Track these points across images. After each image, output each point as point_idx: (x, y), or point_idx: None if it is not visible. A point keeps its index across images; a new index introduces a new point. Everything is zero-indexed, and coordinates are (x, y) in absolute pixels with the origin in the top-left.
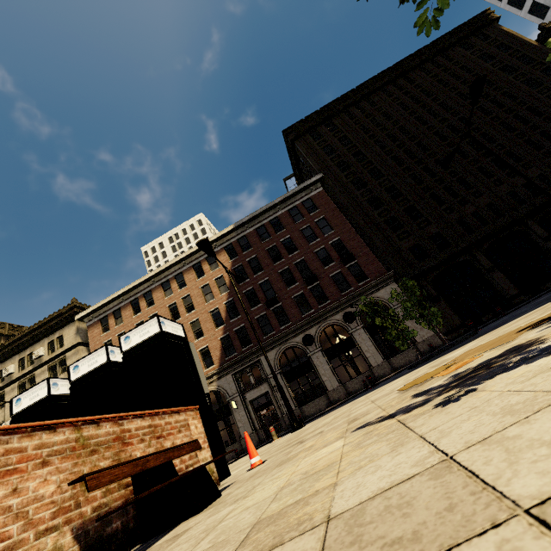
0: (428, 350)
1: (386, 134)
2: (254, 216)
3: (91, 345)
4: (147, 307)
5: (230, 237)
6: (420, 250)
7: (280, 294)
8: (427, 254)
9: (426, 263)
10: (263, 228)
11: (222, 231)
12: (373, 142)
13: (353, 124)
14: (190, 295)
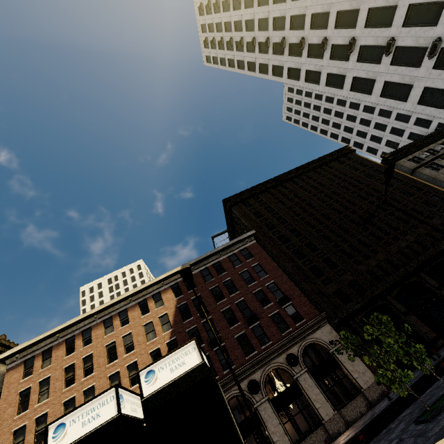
0: (376, 399)
1: (298, 207)
2: (200, 260)
3: (3, 395)
4: (83, 346)
5: (177, 276)
6: (343, 294)
7: (223, 334)
8: (349, 298)
9: (351, 305)
10: (207, 270)
11: (170, 271)
12: (290, 211)
13: (274, 199)
14: (132, 333)
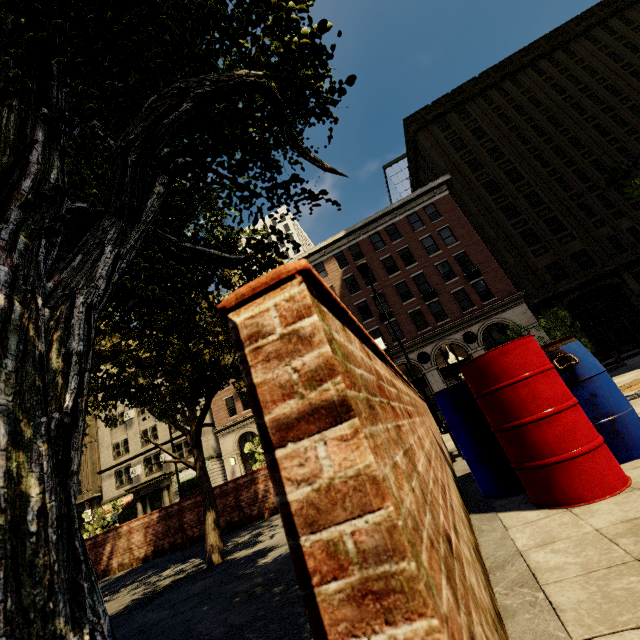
0: None
1: (531, 126)
2: (368, 222)
3: None
4: None
5: (340, 244)
6: (558, 269)
7: (394, 309)
8: (566, 274)
9: (564, 284)
10: (378, 236)
11: (333, 237)
12: (514, 136)
13: (491, 112)
14: None
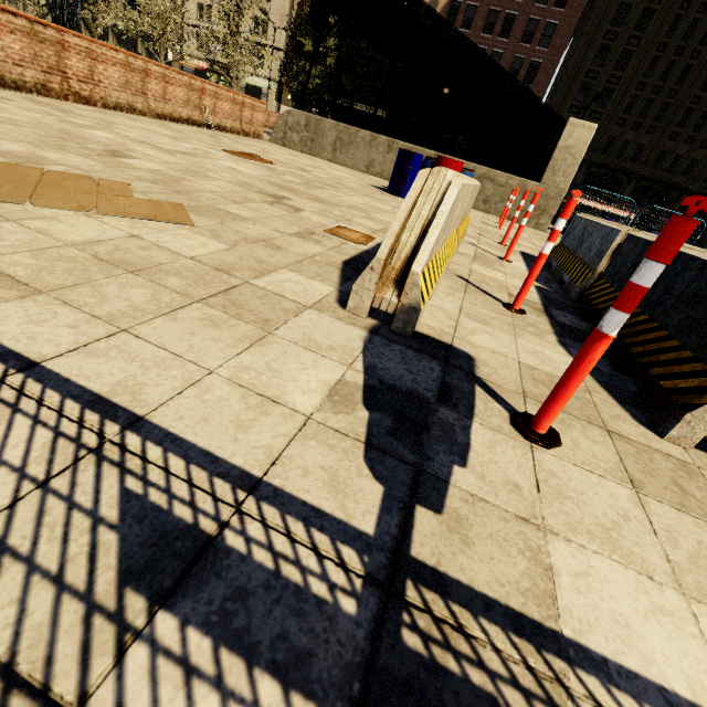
0: None
1: None
2: None
3: None
4: None
5: None
6: None
7: None
8: None
9: None
10: None
11: None
12: None
13: None
14: None
